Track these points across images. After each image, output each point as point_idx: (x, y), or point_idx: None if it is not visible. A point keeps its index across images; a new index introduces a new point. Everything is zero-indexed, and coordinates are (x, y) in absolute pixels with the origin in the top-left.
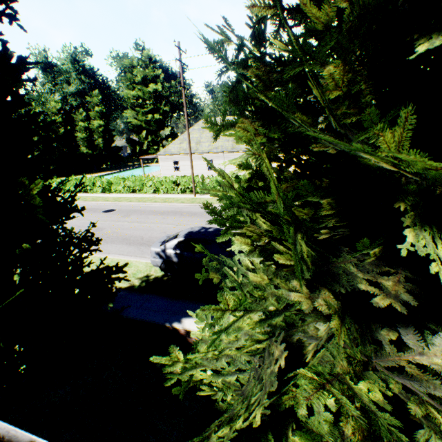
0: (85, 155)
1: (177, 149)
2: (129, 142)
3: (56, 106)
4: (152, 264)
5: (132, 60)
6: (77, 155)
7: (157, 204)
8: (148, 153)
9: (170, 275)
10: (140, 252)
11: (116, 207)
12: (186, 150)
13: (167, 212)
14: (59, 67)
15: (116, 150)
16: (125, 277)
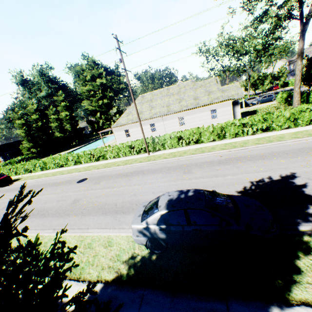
0: (59, 138)
1: (125, 120)
2: (89, 123)
3: (33, 107)
4: (136, 243)
5: (82, 66)
6: (53, 139)
7: (119, 167)
8: (103, 128)
9: (158, 253)
10: (117, 222)
11: (87, 176)
12: (133, 120)
13: (130, 173)
14: (32, 81)
15: (80, 130)
16: None
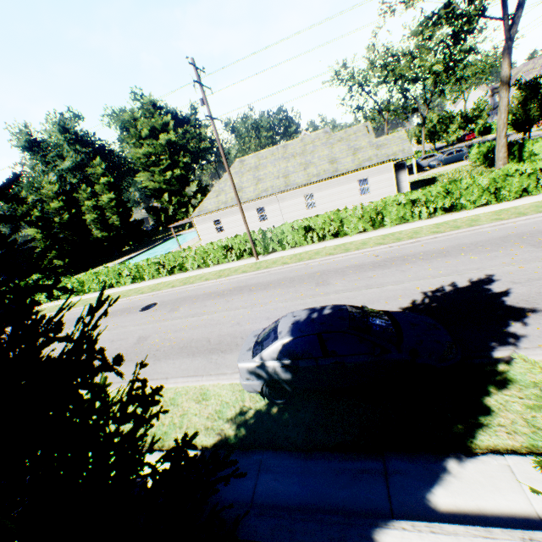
0: (101, 240)
1: (214, 204)
2: (150, 211)
3: (52, 188)
4: (246, 390)
5: (133, 112)
6: (91, 242)
7: (209, 282)
8: (176, 219)
9: (281, 403)
10: (213, 366)
11: (156, 299)
12: (227, 202)
13: (228, 291)
14: (46, 142)
15: (136, 224)
16: (234, 472)
